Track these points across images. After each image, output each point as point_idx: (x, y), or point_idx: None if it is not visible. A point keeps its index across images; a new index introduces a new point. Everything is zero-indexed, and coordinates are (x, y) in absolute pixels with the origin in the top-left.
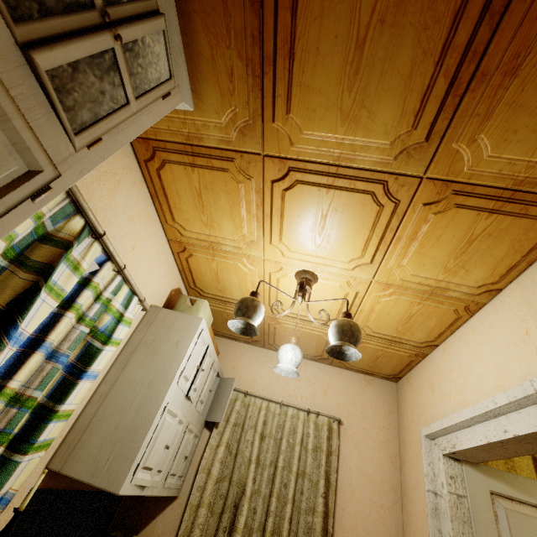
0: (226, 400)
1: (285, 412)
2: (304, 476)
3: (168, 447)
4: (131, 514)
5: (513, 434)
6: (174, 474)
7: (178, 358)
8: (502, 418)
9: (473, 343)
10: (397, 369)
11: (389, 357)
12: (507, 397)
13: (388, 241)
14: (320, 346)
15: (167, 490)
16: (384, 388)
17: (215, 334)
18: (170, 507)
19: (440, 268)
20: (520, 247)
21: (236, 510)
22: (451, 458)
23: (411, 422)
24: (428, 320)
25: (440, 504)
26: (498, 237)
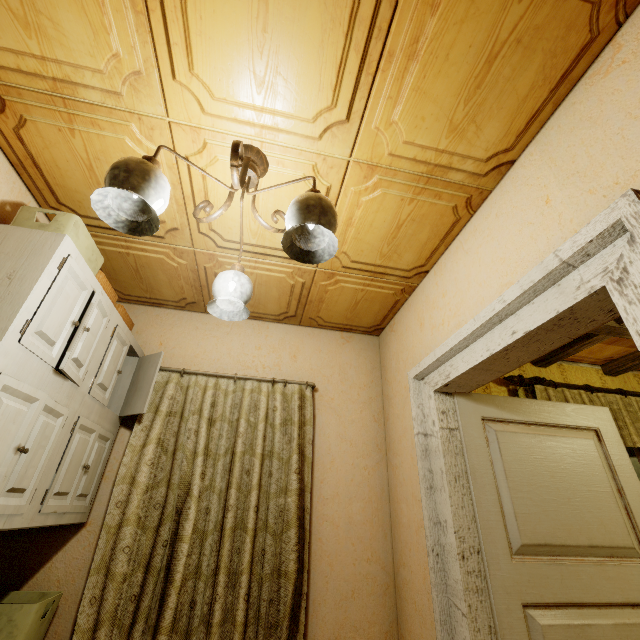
0: (150, 383)
1: (242, 387)
2: (272, 456)
3: (22, 449)
4: (4, 566)
5: (524, 331)
6: (62, 493)
7: (14, 299)
8: (509, 319)
9: (474, 248)
10: (379, 317)
11: (371, 300)
12: (520, 287)
13: (374, 62)
14: (283, 296)
15: (53, 517)
16: (365, 344)
17: (125, 300)
18: (75, 539)
19: (445, 125)
20: (552, 71)
21: (179, 516)
22: (443, 393)
23: (396, 372)
24: (420, 229)
25: (431, 444)
26: (530, 46)
